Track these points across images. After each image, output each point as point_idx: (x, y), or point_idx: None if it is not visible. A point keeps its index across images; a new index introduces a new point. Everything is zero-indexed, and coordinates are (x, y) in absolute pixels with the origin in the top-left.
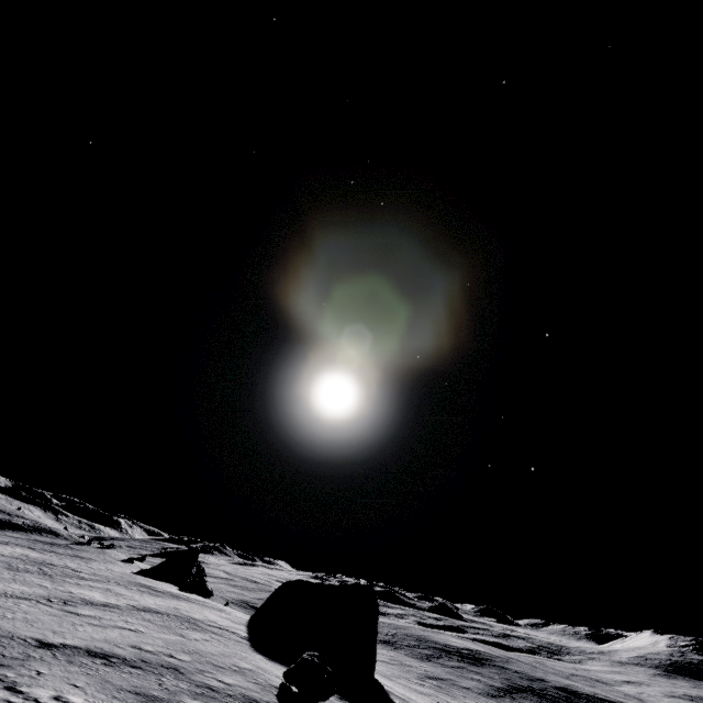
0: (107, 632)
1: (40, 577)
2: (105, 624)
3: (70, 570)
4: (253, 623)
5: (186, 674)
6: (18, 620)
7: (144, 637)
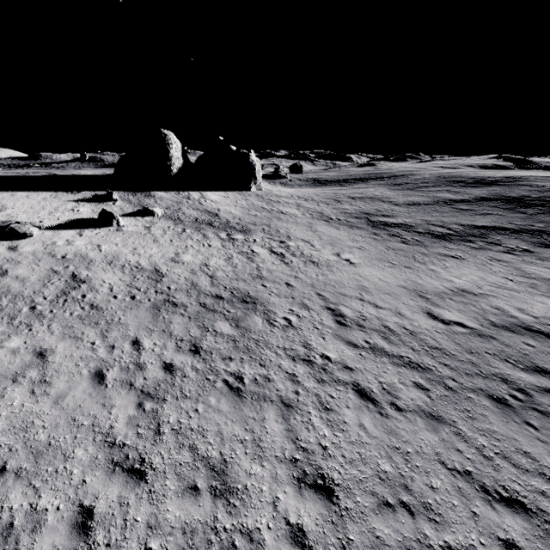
0: None
1: None
2: None
3: None
4: None
5: None
6: None
7: None
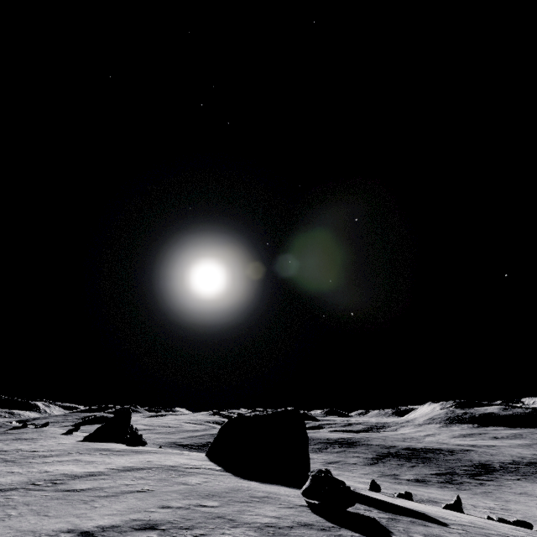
0: (122, 500)
1: (3, 465)
2: (112, 493)
3: (26, 452)
4: (210, 457)
5: (235, 520)
6: (26, 514)
7: (159, 495)
